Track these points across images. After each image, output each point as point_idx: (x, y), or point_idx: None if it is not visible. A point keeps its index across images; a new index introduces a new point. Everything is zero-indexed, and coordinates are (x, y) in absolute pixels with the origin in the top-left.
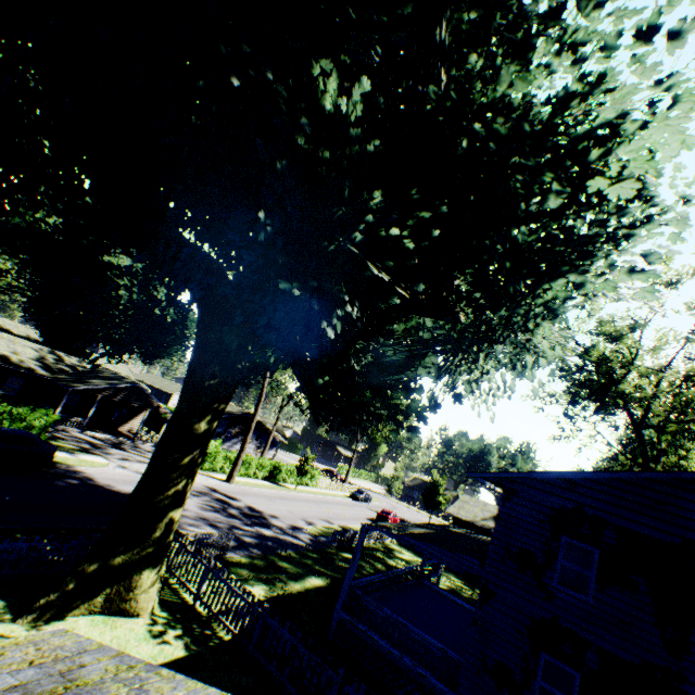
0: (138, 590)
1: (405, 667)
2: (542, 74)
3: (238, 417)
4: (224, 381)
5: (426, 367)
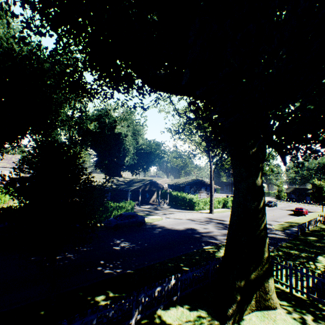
0: (269, 292)
1: None
2: None
3: (193, 183)
4: (258, 148)
5: None
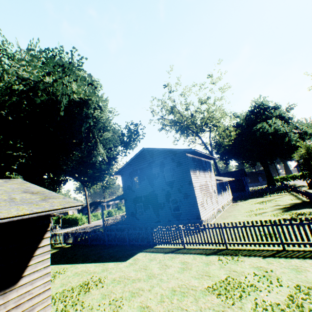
0: None
1: (119, 228)
2: (43, 96)
3: (90, 204)
4: None
5: (97, 156)
